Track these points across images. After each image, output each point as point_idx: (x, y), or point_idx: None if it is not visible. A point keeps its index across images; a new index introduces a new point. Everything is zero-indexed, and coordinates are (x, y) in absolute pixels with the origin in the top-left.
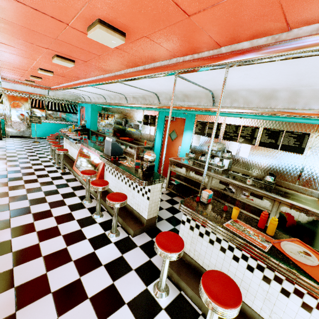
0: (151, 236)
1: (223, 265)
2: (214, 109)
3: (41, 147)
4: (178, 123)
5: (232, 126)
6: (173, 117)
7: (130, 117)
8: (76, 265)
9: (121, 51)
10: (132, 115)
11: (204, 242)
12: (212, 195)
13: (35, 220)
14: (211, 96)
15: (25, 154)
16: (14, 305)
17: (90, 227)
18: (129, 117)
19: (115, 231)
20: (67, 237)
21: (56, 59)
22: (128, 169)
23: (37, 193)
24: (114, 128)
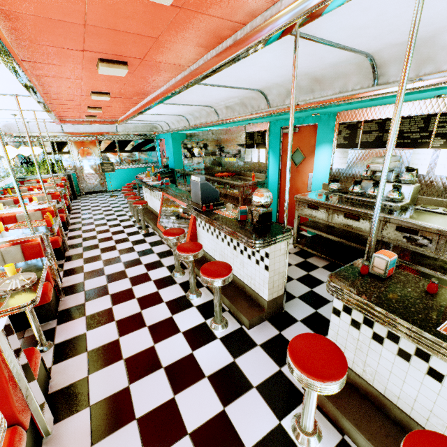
0: (277, 327)
1: (437, 405)
2: (376, 91)
3: (119, 202)
4: (304, 136)
5: (416, 120)
6: (294, 126)
7: (227, 141)
8: (168, 376)
9: (189, 11)
10: (228, 137)
11: (386, 353)
12: (395, 260)
13: (113, 304)
14: (369, 67)
15: (101, 214)
16: (90, 435)
17: (184, 313)
18: (224, 142)
19: (221, 320)
20: (154, 329)
21: (100, 66)
22: (229, 222)
23: (115, 265)
24: (205, 162)
